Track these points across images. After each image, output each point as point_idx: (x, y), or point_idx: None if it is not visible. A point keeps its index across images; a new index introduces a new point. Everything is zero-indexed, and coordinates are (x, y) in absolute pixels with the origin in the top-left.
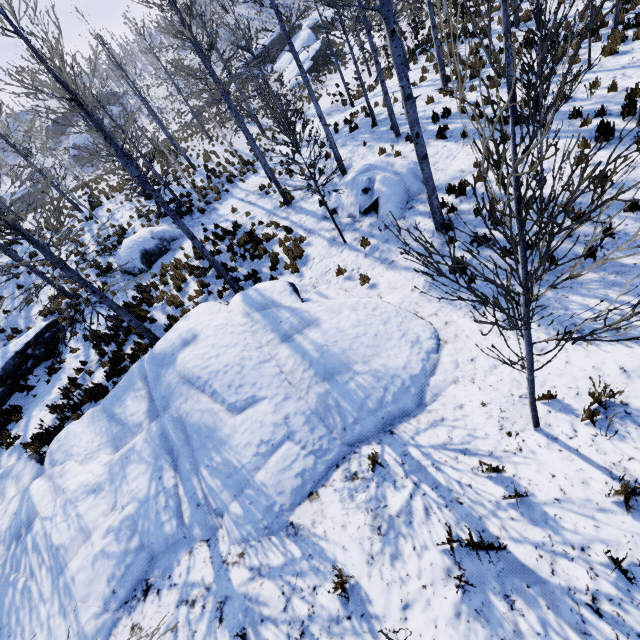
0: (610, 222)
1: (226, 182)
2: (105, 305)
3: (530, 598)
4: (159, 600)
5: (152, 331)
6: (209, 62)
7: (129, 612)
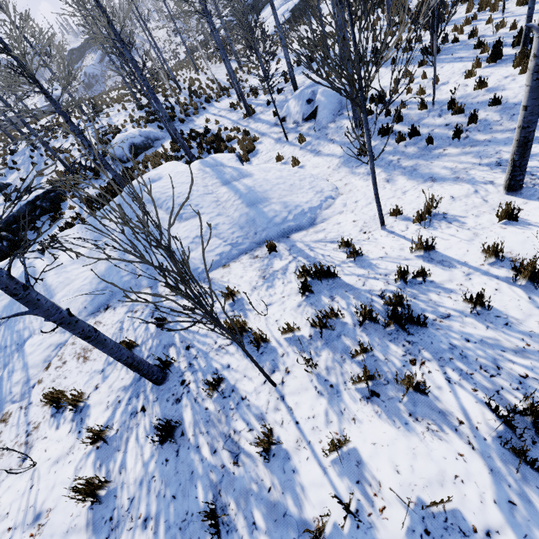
0: (474, 110)
1: (204, 101)
2: (98, 181)
3: (345, 296)
4: (114, 311)
5: None
6: None
7: (94, 317)
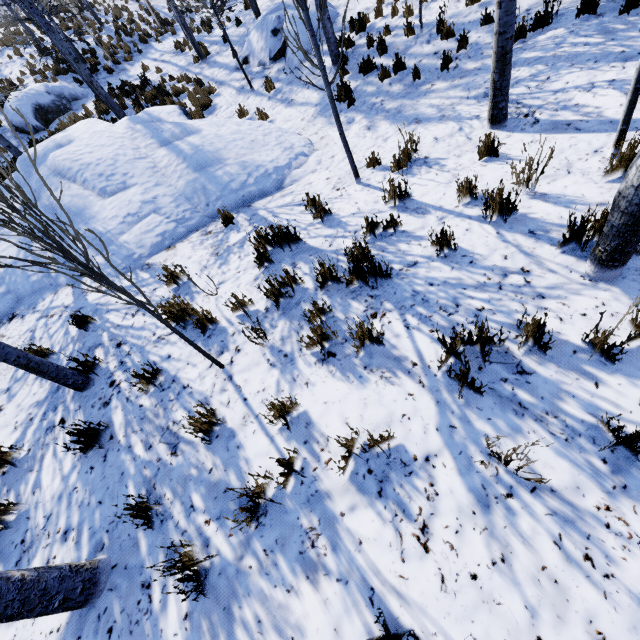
0: (464, 29)
1: (139, 42)
2: None
3: (309, 260)
4: (22, 320)
5: None
6: None
7: None
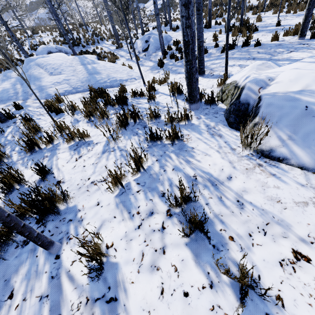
0: (206, 47)
1: (100, 39)
2: None
3: None
4: None
5: None
6: None
7: None
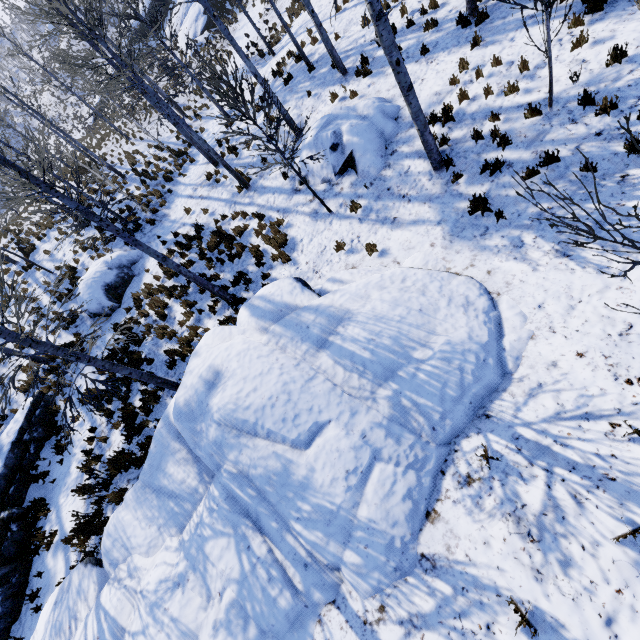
0: None
1: (165, 182)
2: None
3: None
4: None
5: (154, 373)
6: (104, 42)
7: None
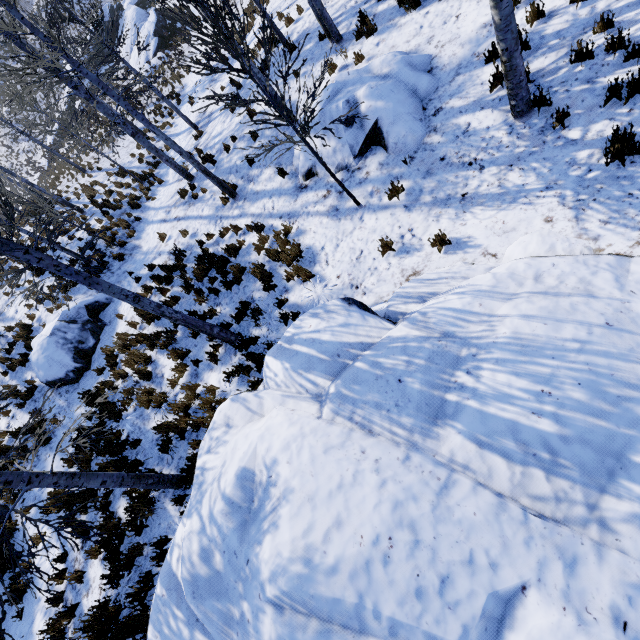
0: None
1: (131, 209)
2: (51, 444)
3: None
4: None
5: (142, 460)
6: (15, 10)
7: None
